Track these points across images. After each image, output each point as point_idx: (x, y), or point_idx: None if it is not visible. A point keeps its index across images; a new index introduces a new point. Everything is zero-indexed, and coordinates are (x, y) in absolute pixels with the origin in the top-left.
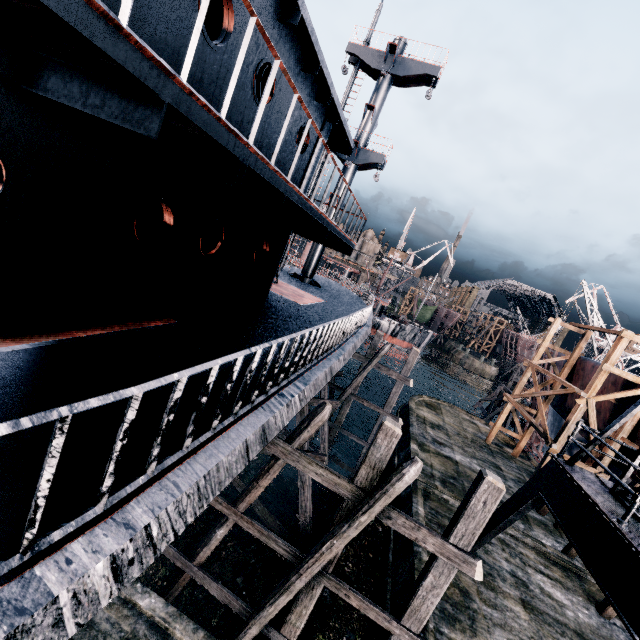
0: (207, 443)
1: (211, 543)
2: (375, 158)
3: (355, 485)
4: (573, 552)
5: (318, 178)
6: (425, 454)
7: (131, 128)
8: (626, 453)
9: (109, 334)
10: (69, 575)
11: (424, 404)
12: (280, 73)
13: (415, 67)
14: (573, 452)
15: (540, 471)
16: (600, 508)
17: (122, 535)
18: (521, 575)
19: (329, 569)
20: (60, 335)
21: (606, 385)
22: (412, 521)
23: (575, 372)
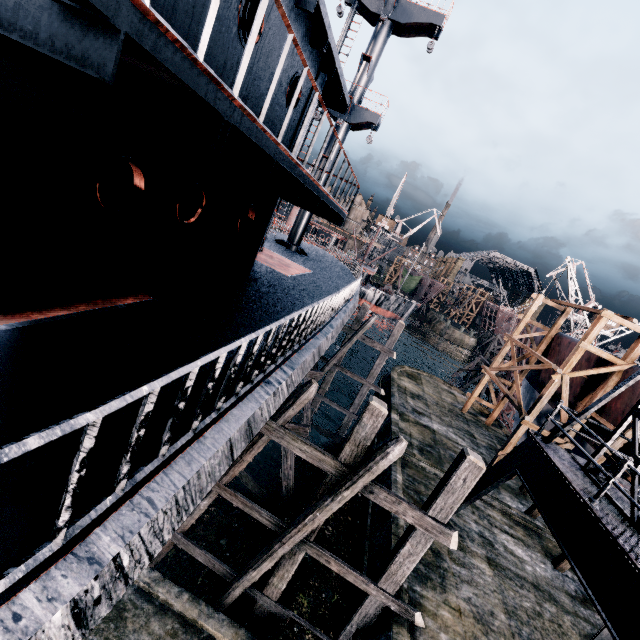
0: (186, 447)
1: (194, 513)
2: (369, 117)
3: (339, 461)
4: (535, 513)
5: (312, 140)
6: (405, 423)
7: (76, 66)
8: (592, 425)
9: (73, 315)
10: (17, 635)
11: (405, 374)
12: (270, 7)
13: (418, 13)
14: (542, 422)
15: (517, 448)
16: (574, 487)
17: (85, 573)
18: (488, 535)
19: (311, 538)
20: (12, 318)
21: (580, 361)
22: (393, 496)
23: (551, 347)
